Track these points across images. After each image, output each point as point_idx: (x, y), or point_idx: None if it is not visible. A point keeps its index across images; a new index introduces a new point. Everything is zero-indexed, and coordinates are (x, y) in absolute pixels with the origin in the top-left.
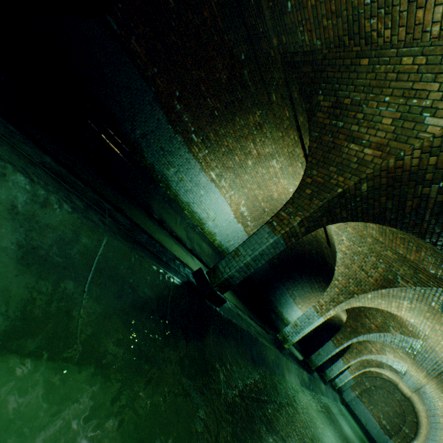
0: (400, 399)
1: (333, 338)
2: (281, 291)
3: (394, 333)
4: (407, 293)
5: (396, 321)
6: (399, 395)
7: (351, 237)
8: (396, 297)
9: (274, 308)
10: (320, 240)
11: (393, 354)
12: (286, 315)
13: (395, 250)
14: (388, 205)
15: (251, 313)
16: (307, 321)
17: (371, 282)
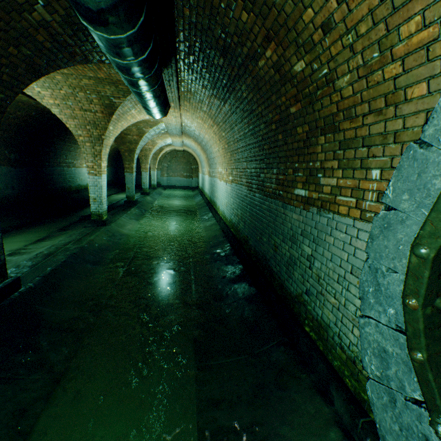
0: (182, 155)
1: (125, 170)
2: (57, 173)
3: (148, 131)
4: (127, 106)
5: (143, 122)
6: (181, 153)
7: (43, 83)
8: (126, 114)
9: (70, 190)
10: (22, 100)
11: (160, 139)
12: (85, 182)
13: (88, 76)
14: (26, 52)
15: (59, 222)
16: (98, 188)
17: (102, 117)
